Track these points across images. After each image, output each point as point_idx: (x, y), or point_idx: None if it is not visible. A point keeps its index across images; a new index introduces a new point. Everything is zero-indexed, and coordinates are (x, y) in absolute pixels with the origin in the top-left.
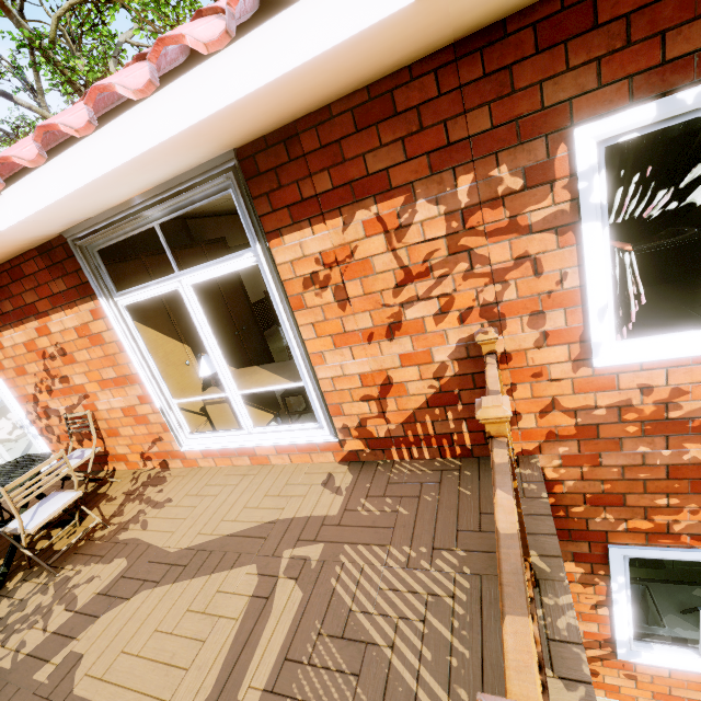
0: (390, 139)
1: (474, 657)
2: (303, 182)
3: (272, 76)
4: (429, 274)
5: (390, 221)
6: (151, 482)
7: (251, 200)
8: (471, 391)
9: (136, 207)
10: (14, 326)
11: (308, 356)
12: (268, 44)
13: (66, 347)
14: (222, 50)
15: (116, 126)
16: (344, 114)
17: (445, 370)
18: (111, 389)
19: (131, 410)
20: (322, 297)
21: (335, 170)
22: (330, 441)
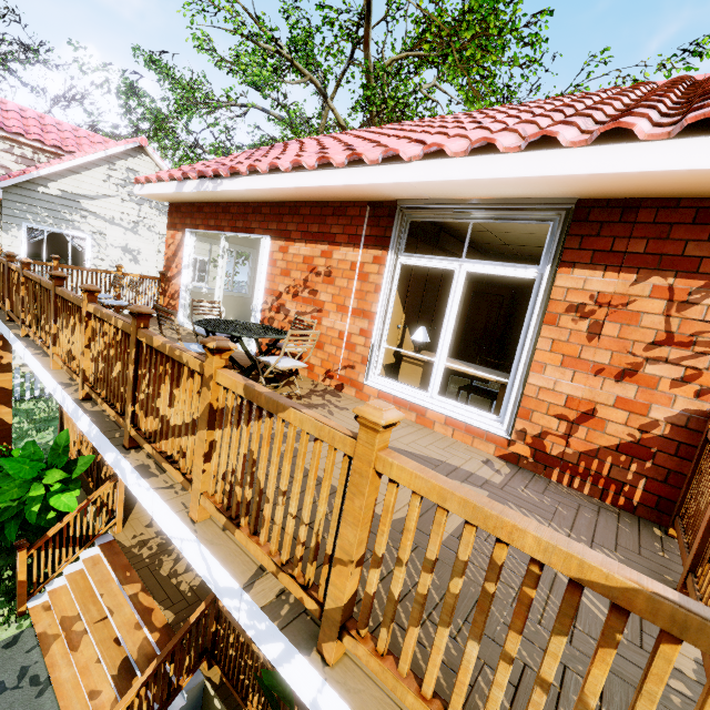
0: None
1: None
2: (620, 239)
3: (682, 167)
4: (690, 346)
5: (679, 294)
6: (329, 392)
7: (566, 235)
8: (669, 456)
9: (469, 205)
10: (308, 243)
11: (531, 361)
12: (694, 149)
13: (334, 272)
14: (654, 141)
15: (534, 155)
16: (689, 209)
17: (654, 427)
18: (344, 314)
19: (347, 336)
20: (577, 324)
21: (654, 242)
22: (500, 436)
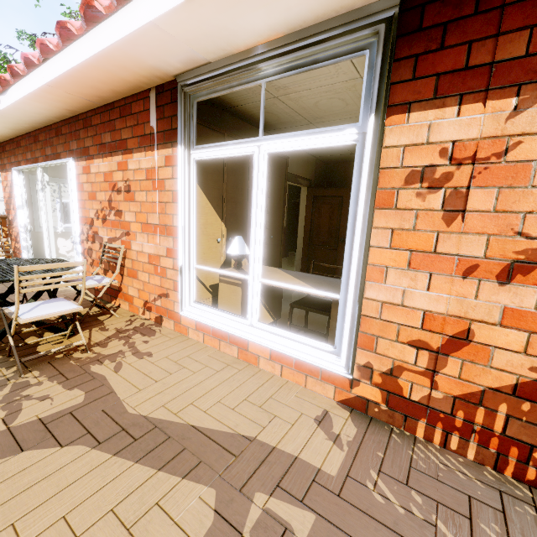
0: None
1: None
2: (480, 43)
3: None
4: None
5: None
6: (142, 330)
7: (391, 61)
8: None
9: (254, 57)
10: (104, 157)
11: (366, 266)
12: None
13: (132, 185)
14: None
15: None
16: None
17: None
18: (149, 234)
19: (156, 259)
20: (425, 199)
21: None
22: (339, 374)
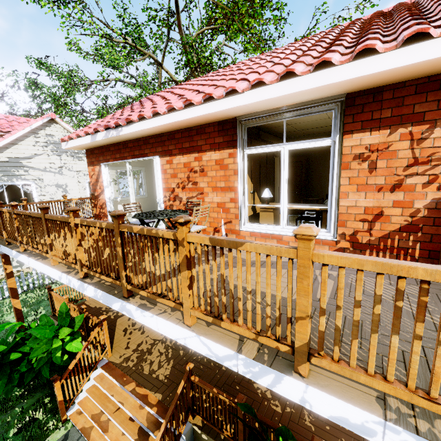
0: (432, 99)
1: (440, 310)
2: (376, 112)
3: (407, 63)
4: (428, 163)
5: (416, 135)
6: None
7: (344, 116)
8: (430, 227)
9: (281, 111)
10: (184, 154)
11: (339, 193)
12: (412, 52)
13: (205, 168)
14: (388, 52)
15: (319, 73)
16: (411, 86)
17: (418, 213)
18: (217, 192)
19: (223, 204)
20: (361, 165)
21: (396, 109)
22: (330, 240)
